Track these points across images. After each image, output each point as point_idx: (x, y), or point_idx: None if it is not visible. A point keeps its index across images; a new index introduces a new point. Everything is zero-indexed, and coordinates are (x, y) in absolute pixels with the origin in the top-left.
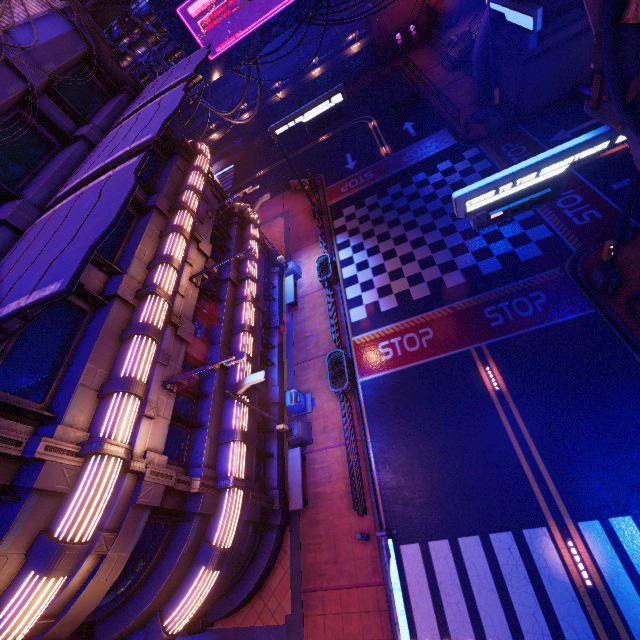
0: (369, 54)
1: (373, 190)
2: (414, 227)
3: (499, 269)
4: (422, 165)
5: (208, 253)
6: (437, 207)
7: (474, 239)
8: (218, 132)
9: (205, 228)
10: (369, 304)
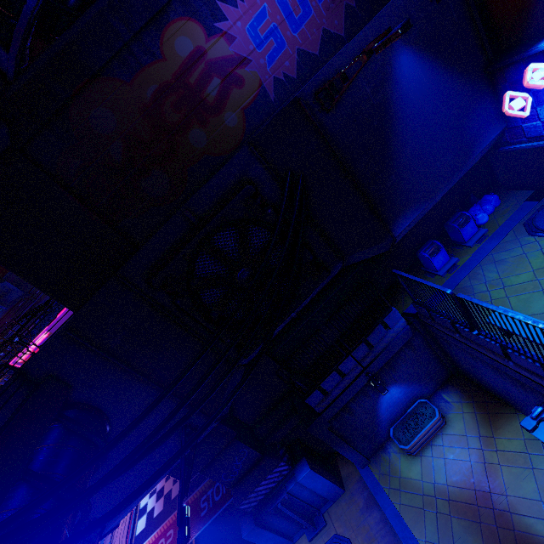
0: None
1: None
2: None
3: None
4: None
5: None
6: None
7: None
8: None
9: None
10: (149, 511)
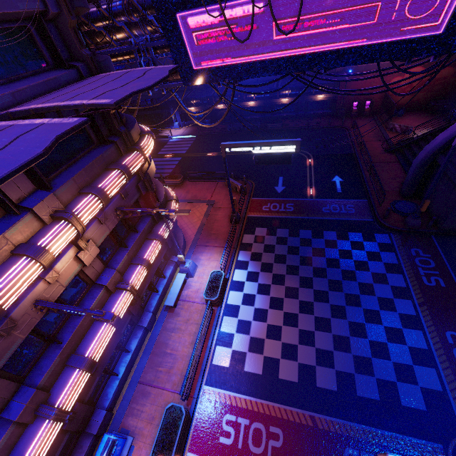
0: (328, 105)
1: (288, 223)
2: (309, 286)
3: (375, 399)
4: (337, 224)
5: (89, 260)
6: (336, 277)
7: (360, 340)
8: (196, 107)
9: (104, 227)
10: (237, 352)
